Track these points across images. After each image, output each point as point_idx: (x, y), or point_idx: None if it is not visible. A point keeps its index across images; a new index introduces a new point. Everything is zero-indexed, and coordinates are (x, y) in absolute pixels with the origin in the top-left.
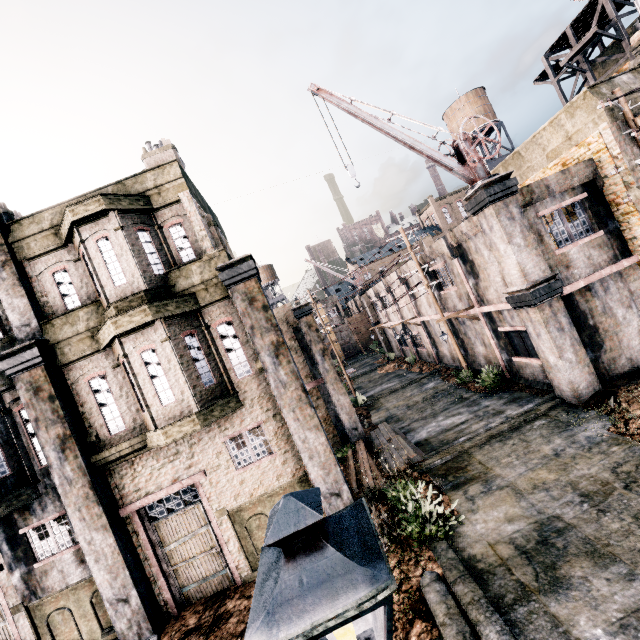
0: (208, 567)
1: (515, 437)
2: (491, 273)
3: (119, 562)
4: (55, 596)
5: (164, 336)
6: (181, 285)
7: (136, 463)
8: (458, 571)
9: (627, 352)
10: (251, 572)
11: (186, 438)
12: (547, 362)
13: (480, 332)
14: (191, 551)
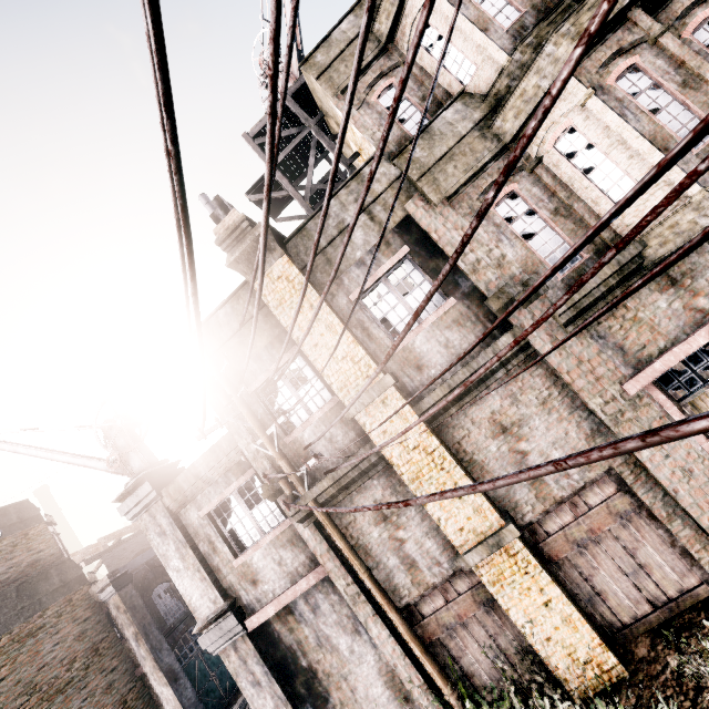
0: None
1: None
2: None
3: None
4: None
5: None
6: None
7: None
8: None
9: (368, 707)
10: None
11: None
12: None
13: None
14: None
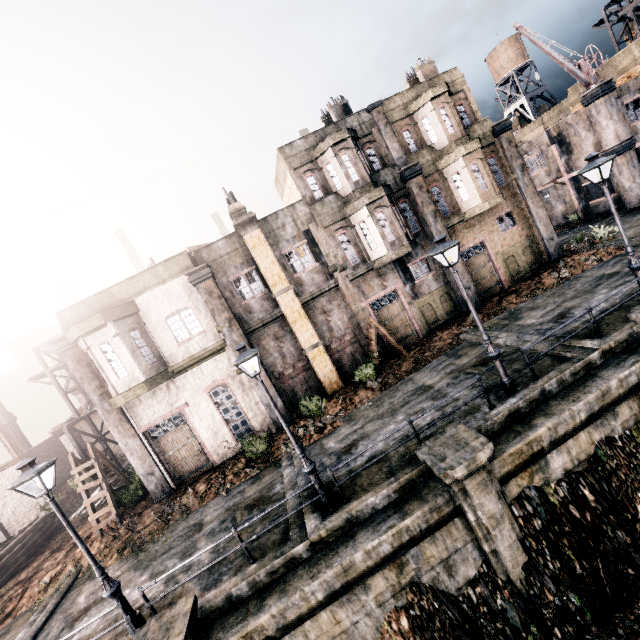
0: (490, 283)
1: (613, 224)
2: (584, 147)
3: (464, 271)
4: (424, 298)
5: (482, 156)
6: (474, 135)
7: (456, 231)
8: (630, 237)
9: None
10: (511, 283)
11: (478, 218)
12: (623, 189)
13: (563, 195)
14: (481, 276)
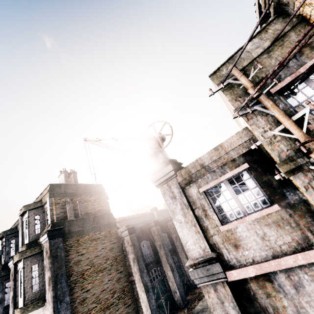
0: None
1: None
2: None
3: None
4: None
5: (23, 266)
6: (39, 239)
7: None
8: None
9: None
10: None
11: (37, 311)
12: None
13: None
14: None
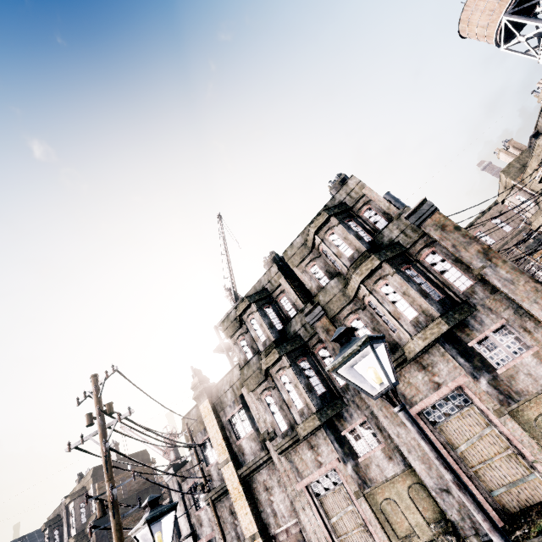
0: None
1: None
2: None
3: None
4: None
5: None
6: (86, 529)
7: None
8: None
9: None
10: None
11: None
12: None
13: None
14: None
